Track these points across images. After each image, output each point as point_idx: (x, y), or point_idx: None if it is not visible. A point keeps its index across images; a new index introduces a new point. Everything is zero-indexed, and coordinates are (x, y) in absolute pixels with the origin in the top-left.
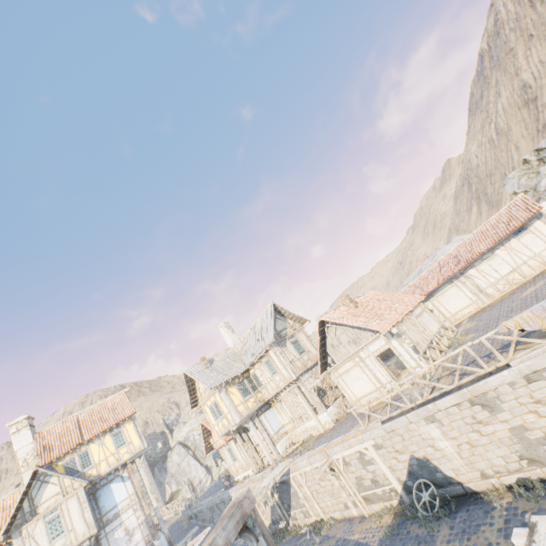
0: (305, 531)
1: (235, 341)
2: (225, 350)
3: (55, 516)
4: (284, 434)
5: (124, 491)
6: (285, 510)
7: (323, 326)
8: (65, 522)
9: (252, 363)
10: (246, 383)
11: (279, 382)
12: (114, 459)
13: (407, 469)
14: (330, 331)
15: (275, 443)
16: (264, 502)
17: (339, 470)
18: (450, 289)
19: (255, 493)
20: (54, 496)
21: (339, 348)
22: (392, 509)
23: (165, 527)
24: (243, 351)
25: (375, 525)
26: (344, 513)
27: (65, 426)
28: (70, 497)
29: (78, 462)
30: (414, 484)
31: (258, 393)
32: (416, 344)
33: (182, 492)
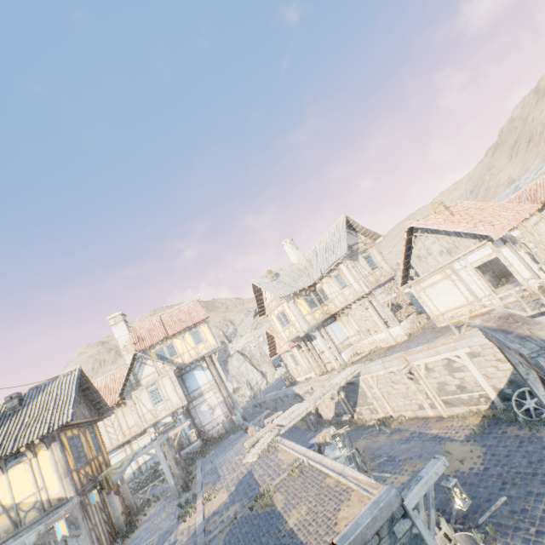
0: (372, 424)
1: (299, 258)
2: (289, 266)
3: (155, 388)
4: (349, 345)
5: (204, 378)
6: (350, 406)
7: (411, 235)
8: (162, 394)
9: (319, 277)
10: (313, 296)
11: (348, 296)
12: (195, 352)
13: (508, 378)
14: (418, 241)
15: (341, 351)
16: (330, 397)
17: (419, 375)
18: None
19: (328, 388)
20: (151, 375)
21: (427, 260)
22: (480, 413)
23: (239, 408)
24: (308, 267)
25: (458, 424)
26: (417, 413)
27: (151, 324)
28: (164, 377)
29: (166, 352)
30: (513, 392)
31: (324, 307)
32: (534, 253)
33: (241, 389)
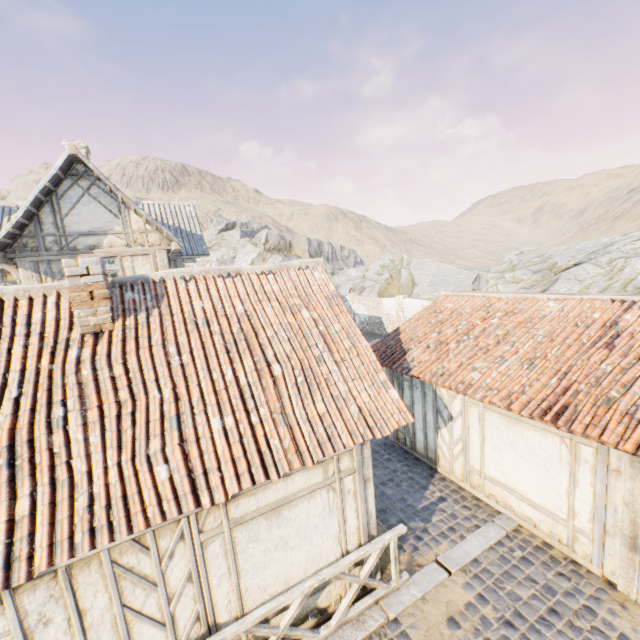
0: None
1: None
2: None
3: None
4: None
5: None
6: None
7: None
8: None
9: None
10: None
11: None
12: None
13: None
14: None
15: None
16: None
17: None
18: (544, 436)
19: None
20: None
21: None
22: None
23: None
24: None
25: None
26: None
27: None
28: None
29: None
30: None
31: None
32: None
33: None
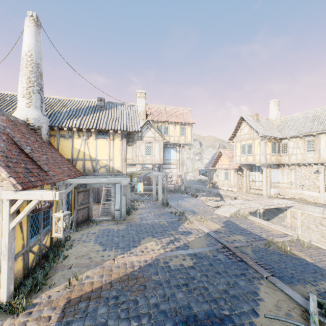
0: None
1: (277, 116)
2: (266, 119)
3: (149, 146)
4: (277, 187)
5: (175, 156)
6: (262, 219)
7: None
8: (152, 151)
9: (293, 136)
10: (276, 146)
11: (308, 158)
12: (177, 139)
13: None
14: None
15: (271, 187)
16: None
17: None
18: None
19: (271, 203)
20: (150, 137)
21: None
22: None
23: (185, 183)
24: (282, 126)
25: None
26: None
27: (159, 109)
28: (156, 142)
29: (163, 130)
30: None
31: (279, 156)
32: None
33: None
